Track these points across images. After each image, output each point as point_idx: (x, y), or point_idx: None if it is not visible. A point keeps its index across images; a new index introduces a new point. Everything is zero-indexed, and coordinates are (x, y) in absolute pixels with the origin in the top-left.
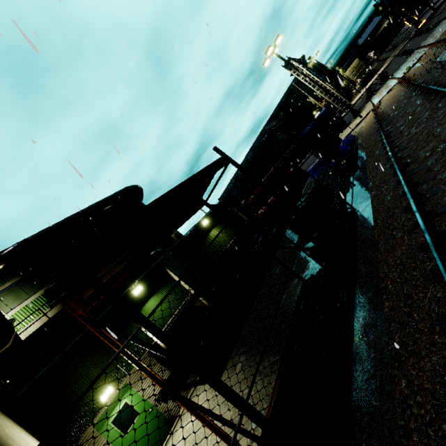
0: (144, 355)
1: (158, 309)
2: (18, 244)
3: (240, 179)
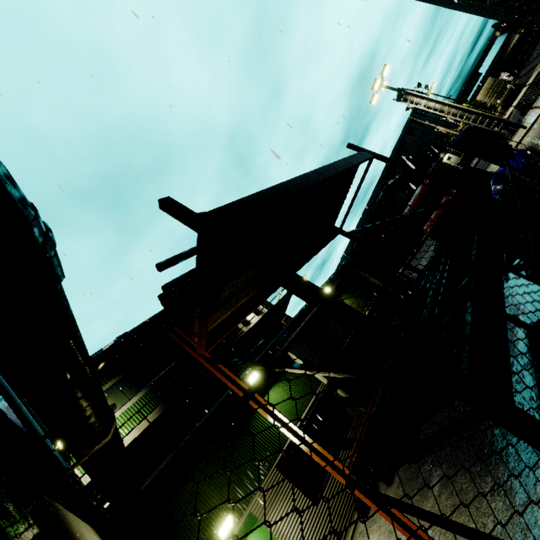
0: (271, 470)
1: (282, 405)
2: (119, 337)
3: (355, 251)
